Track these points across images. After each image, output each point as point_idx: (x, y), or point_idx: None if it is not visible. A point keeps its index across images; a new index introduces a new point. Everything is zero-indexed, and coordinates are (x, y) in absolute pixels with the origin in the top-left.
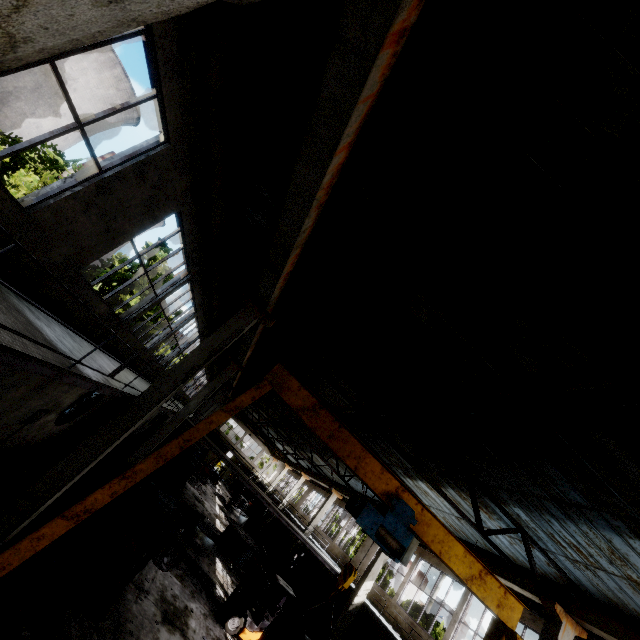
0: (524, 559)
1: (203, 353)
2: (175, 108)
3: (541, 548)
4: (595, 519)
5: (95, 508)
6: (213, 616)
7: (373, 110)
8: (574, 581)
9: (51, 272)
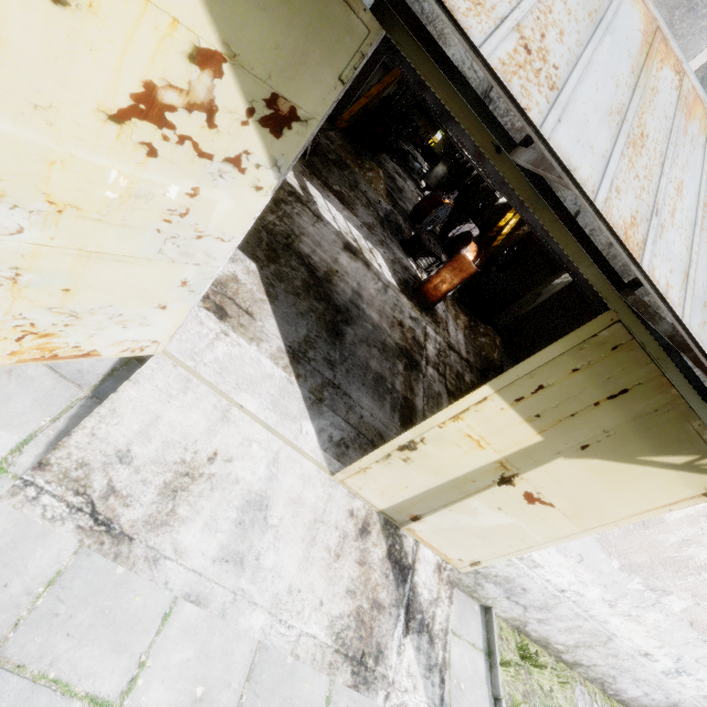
0: None
1: None
2: None
3: None
4: None
5: (373, 95)
6: (418, 189)
7: None
8: None
9: None
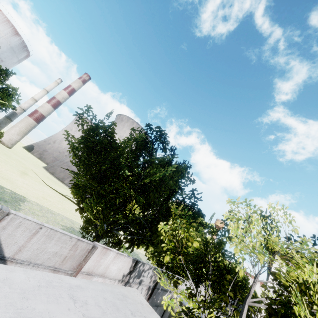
0: None
1: None
2: None
3: None
4: None
5: None
6: None
7: None
8: None
9: None
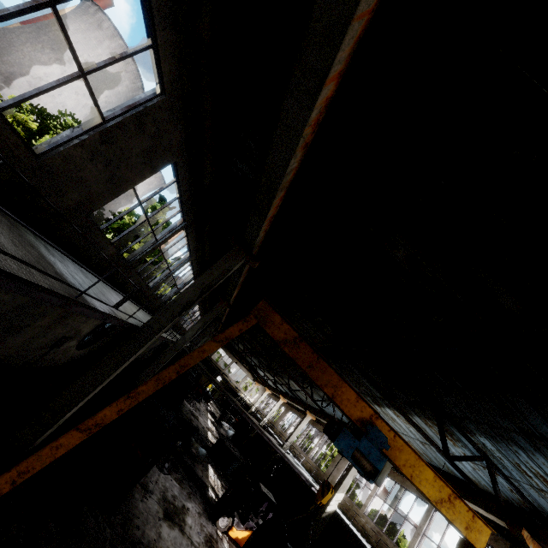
0: (486, 484)
1: (196, 290)
2: (169, 59)
3: (505, 475)
4: None
5: (104, 423)
6: (206, 515)
7: (366, 34)
8: (537, 508)
9: (65, 216)
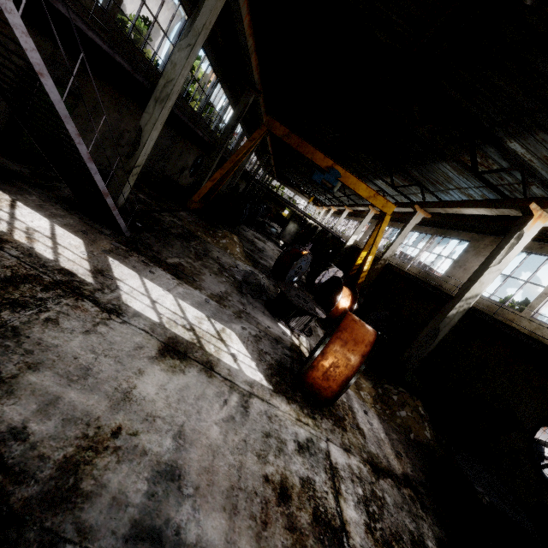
0: None
1: (235, 119)
2: (187, 3)
3: (431, 192)
4: (429, 159)
5: (217, 178)
6: (278, 247)
7: None
8: None
9: None
